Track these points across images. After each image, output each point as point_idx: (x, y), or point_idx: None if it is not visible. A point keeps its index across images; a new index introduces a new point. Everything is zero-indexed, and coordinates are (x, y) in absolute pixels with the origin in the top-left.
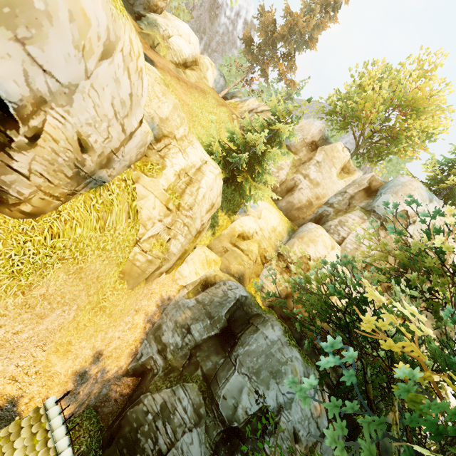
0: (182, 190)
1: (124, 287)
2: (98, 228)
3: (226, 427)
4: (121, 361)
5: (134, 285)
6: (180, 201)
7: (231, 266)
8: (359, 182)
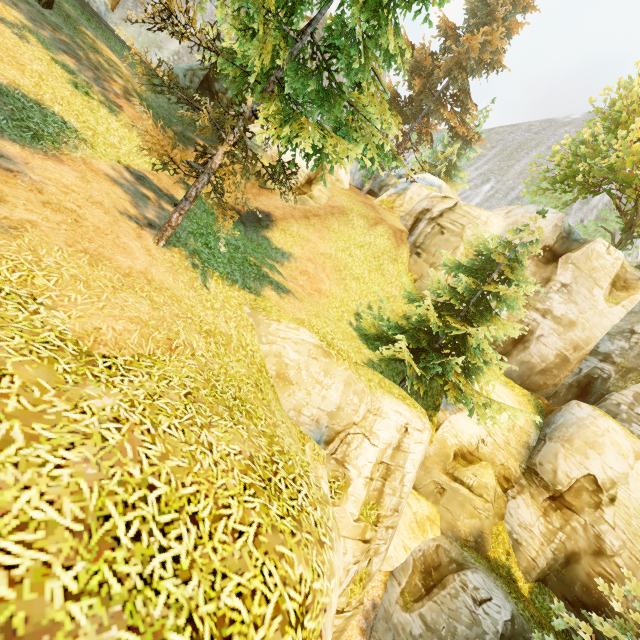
0: (378, 491)
1: None
2: None
3: None
4: None
5: None
6: (378, 510)
7: (458, 524)
8: None
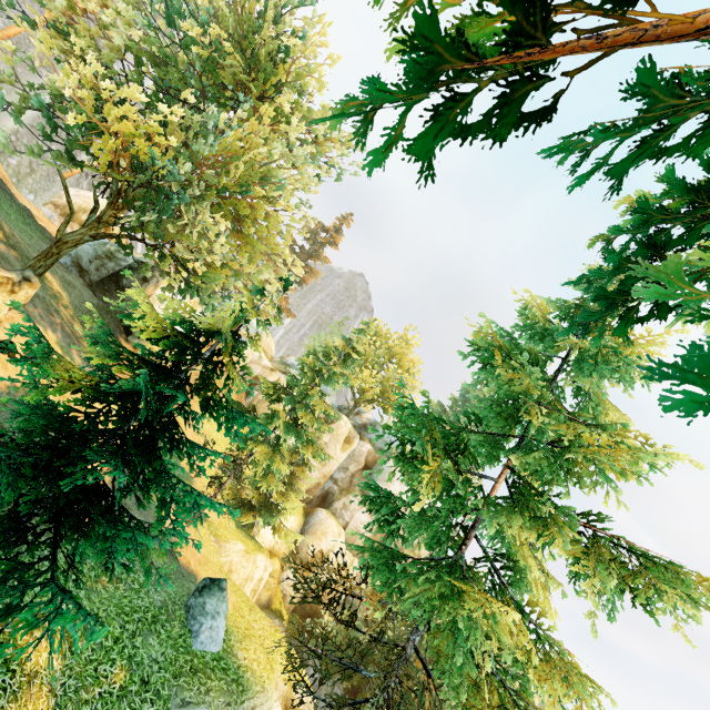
0: None
1: None
2: None
3: None
4: None
5: None
6: None
7: (261, 597)
8: (358, 460)
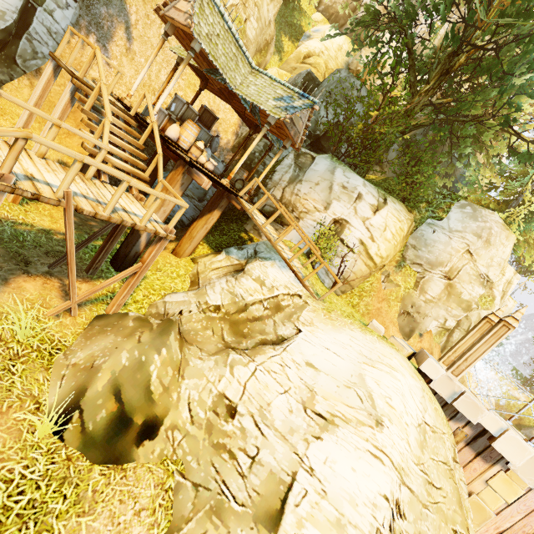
0: None
1: None
2: None
3: (312, 139)
4: (228, 136)
5: None
6: None
7: None
8: None
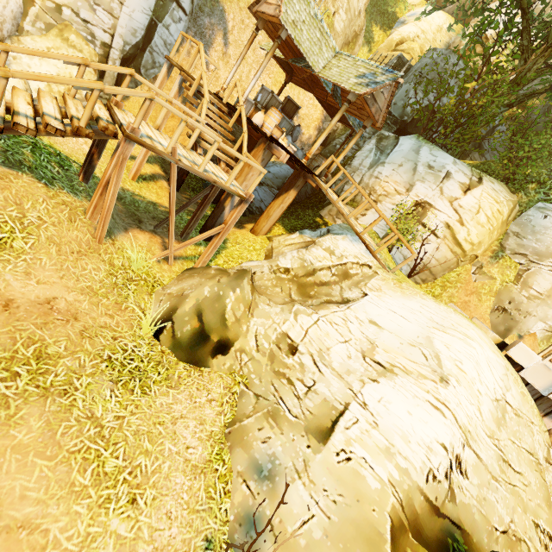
0: None
1: None
2: None
3: (398, 126)
4: (310, 131)
5: None
6: None
7: None
8: None
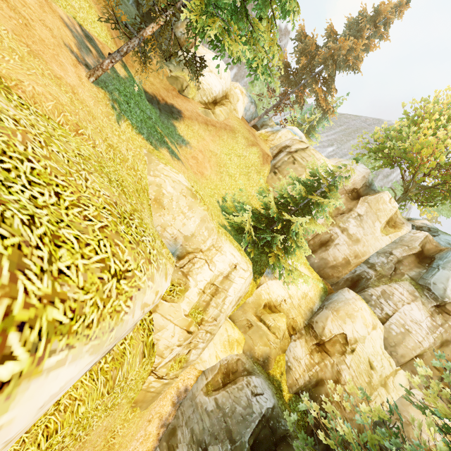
0: (206, 303)
1: (136, 413)
2: (106, 391)
3: None
4: None
5: (147, 406)
6: (203, 316)
7: (255, 348)
8: (409, 244)
